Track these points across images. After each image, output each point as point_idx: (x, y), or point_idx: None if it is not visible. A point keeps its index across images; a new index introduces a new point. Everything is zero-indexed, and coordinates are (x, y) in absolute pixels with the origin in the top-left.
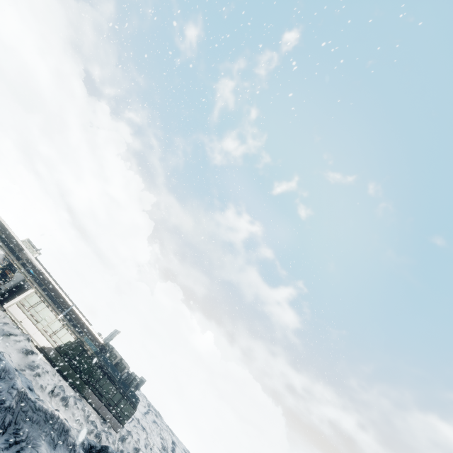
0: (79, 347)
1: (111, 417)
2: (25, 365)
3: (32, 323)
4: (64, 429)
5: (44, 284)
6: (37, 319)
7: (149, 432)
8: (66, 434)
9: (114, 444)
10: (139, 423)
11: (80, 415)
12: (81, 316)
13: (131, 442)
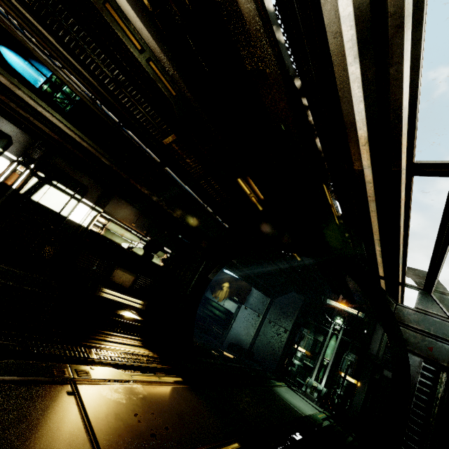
0: None
1: None
2: None
3: None
4: None
5: None
6: None
7: None
8: None
9: None
10: None
11: None
12: None
13: None
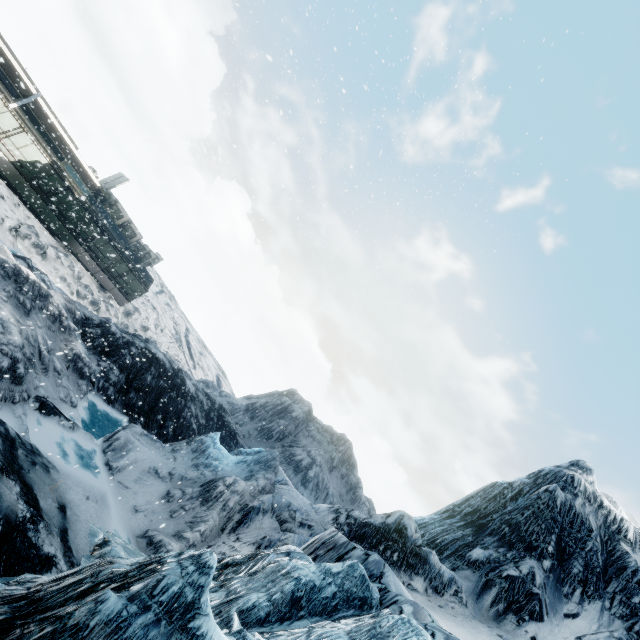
0: (57, 179)
1: (113, 288)
2: None
3: None
4: (40, 294)
5: None
6: None
7: (161, 314)
8: (44, 301)
9: (117, 317)
10: (149, 302)
11: (67, 273)
12: (57, 125)
13: (138, 320)
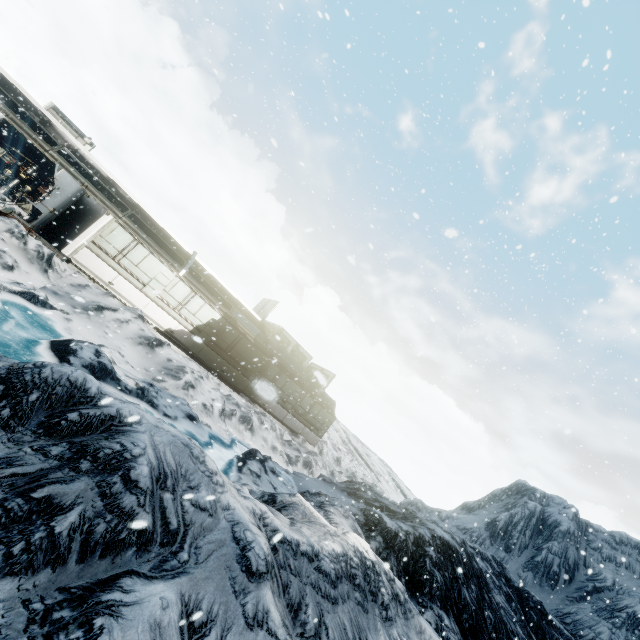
0: (232, 330)
1: (303, 429)
2: (157, 369)
3: (133, 286)
4: None
5: (127, 207)
6: (140, 279)
7: None
8: None
9: (325, 468)
10: None
11: (272, 438)
12: (214, 275)
13: (328, 452)
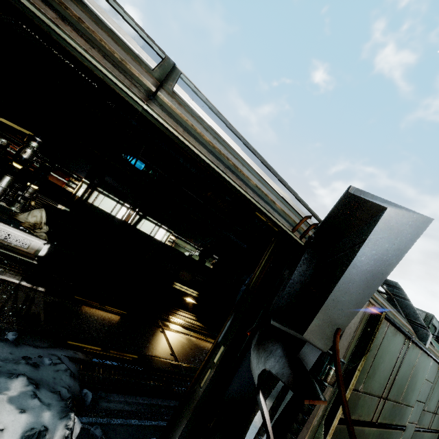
0: None
1: None
2: None
3: None
4: None
5: None
6: (398, 423)
7: None
8: None
9: None
10: None
11: None
12: None
13: None
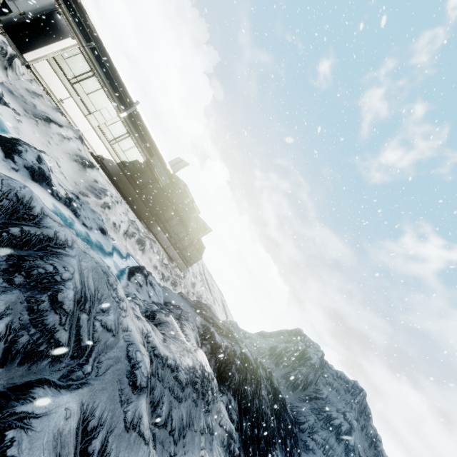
0: (149, 173)
1: (177, 258)
2: (85, 185)
3: (80, 110)
4: None
5: (91, 39)
6: (87, 106)
7: None
8: None
9: (185, 288)
10: None
11: (156, 259)
12: (147, 126)
13: (189, 278)
